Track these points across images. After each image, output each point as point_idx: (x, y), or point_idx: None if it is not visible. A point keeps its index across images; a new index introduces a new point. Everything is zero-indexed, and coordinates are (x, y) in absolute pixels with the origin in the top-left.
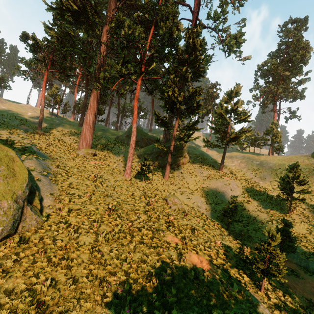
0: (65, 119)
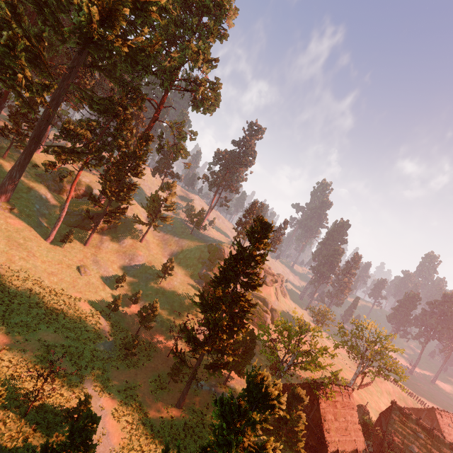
0: None
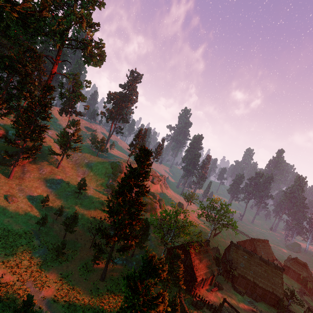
0: None
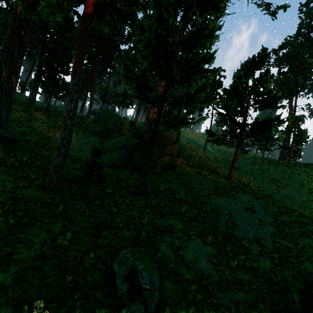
0: (19, 96)
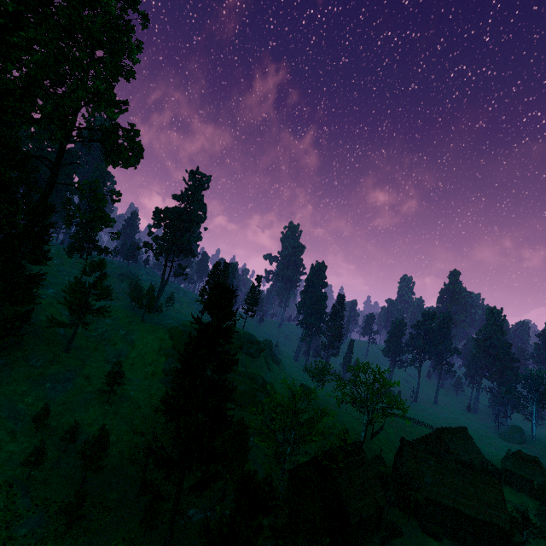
0: None
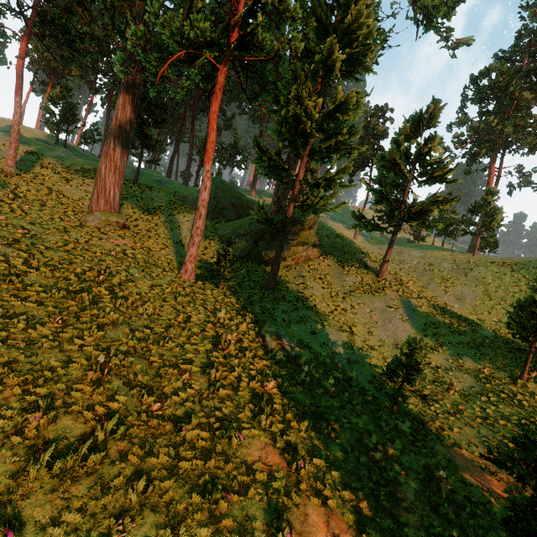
0: (85, 155)
